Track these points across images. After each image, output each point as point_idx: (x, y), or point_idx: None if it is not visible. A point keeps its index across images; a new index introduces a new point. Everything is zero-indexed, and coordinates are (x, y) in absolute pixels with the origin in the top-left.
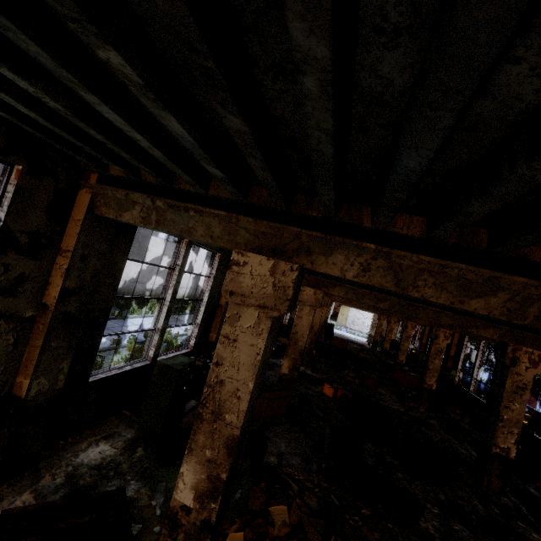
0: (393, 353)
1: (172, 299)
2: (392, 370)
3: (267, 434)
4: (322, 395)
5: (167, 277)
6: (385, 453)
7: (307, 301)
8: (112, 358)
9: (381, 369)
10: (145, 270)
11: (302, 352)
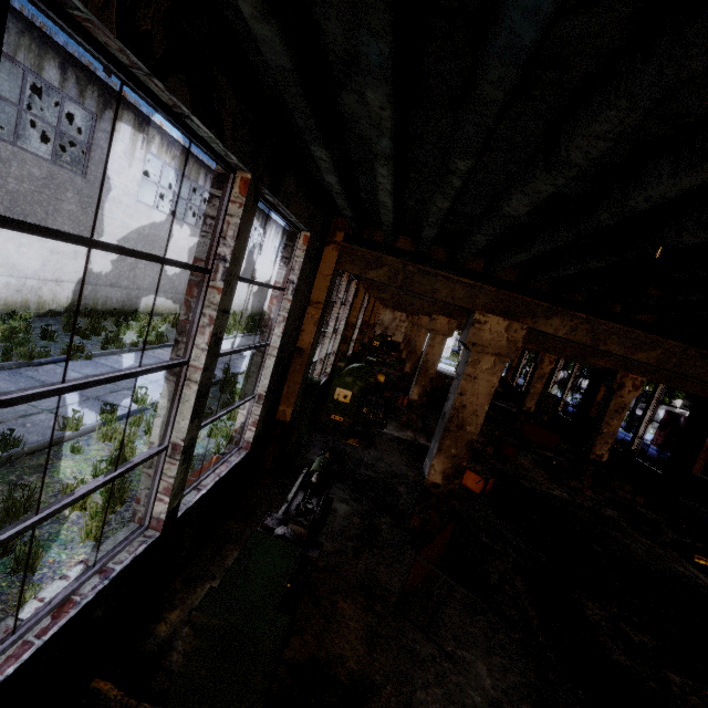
0: (501, 392)
1: (207, 362)
2: (514, 420)
3: (440, 639)
4: (464, 490)
5: (189, 296)
6: (621, 619)
7: (489, 344)
8: (63, 469)
9: (497, 419)
10: (123, 263)
11: (472, 445)
